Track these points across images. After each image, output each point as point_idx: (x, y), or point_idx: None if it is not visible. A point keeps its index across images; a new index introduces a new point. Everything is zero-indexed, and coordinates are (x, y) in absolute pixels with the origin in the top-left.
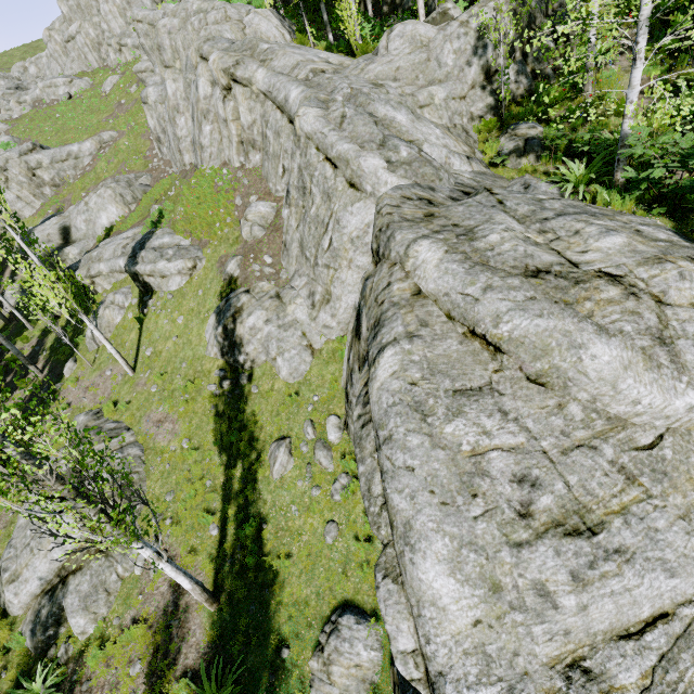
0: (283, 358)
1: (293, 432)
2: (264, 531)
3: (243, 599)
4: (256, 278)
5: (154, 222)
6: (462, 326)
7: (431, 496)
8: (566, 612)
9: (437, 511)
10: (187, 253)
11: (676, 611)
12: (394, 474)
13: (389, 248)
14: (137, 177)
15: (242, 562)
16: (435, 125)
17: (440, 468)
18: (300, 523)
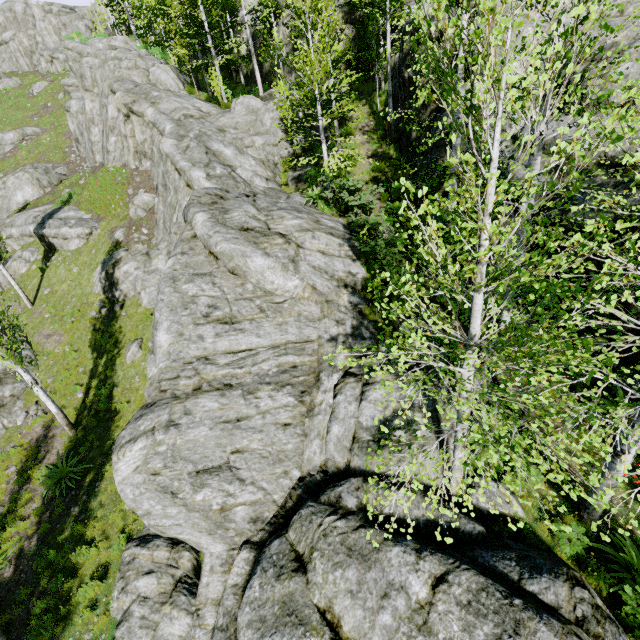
0: (145, 292)
1: (145, 336)
2: (114, 391)
3: (94, 427)
4: (135, 242)
5: (64, 201)
6: (207, 250)
7: (167, 308)
8: (207, 342)
9: (168, 313)
10: (86, 223)
11: (256, 349)
12: (157, 305)
13: (188, 216)
14: (54, 167)
15: (97, 409)
16: (254, 158)
17: (175, 299)
18: (139, 384)
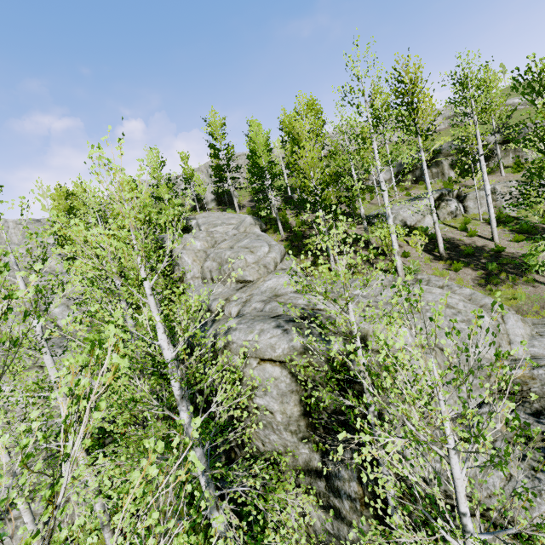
0: None
1: None
2: None
3: None
4: None
5: None
6: None
7: None
8: None
9: None
10: None
11: None
12: None
13: None
14: None
15: None
16: (80, 311)
17: None
18: None
